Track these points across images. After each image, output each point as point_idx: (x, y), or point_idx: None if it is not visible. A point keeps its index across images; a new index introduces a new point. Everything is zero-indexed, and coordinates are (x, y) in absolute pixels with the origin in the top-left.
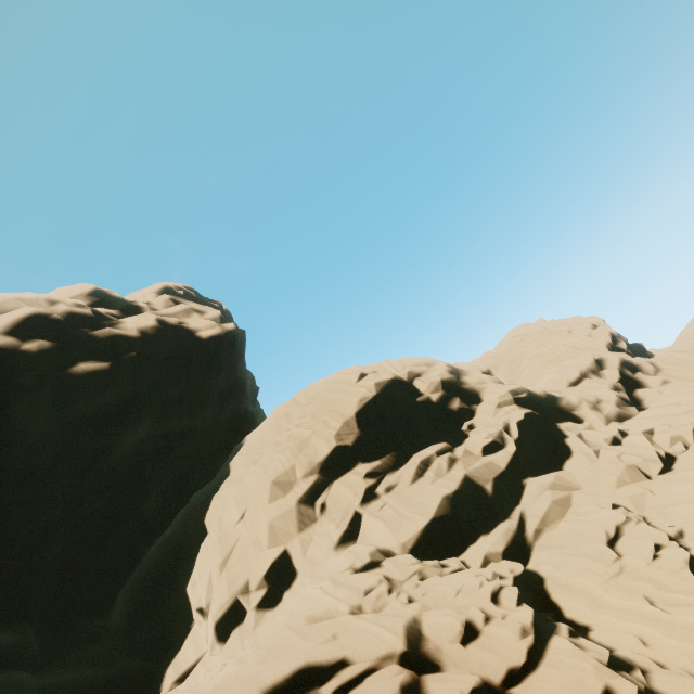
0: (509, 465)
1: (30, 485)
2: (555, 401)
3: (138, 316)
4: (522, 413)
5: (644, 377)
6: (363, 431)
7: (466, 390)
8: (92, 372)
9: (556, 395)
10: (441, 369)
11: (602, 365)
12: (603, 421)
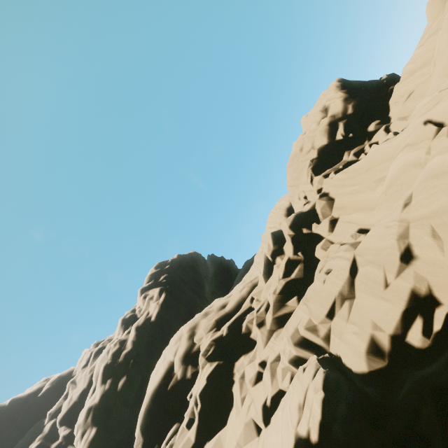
0: (196, 437)
1: (133, 438)
2: (240, 329)
3: (131, 331)
4: (204, 380)
5: (318, 228)
6: (144, 436)
7: (195, 353)
8: (123, 384)
9: (254, 304)
10: (183, 340)
11: (284, 238)
12: (264, 341)
